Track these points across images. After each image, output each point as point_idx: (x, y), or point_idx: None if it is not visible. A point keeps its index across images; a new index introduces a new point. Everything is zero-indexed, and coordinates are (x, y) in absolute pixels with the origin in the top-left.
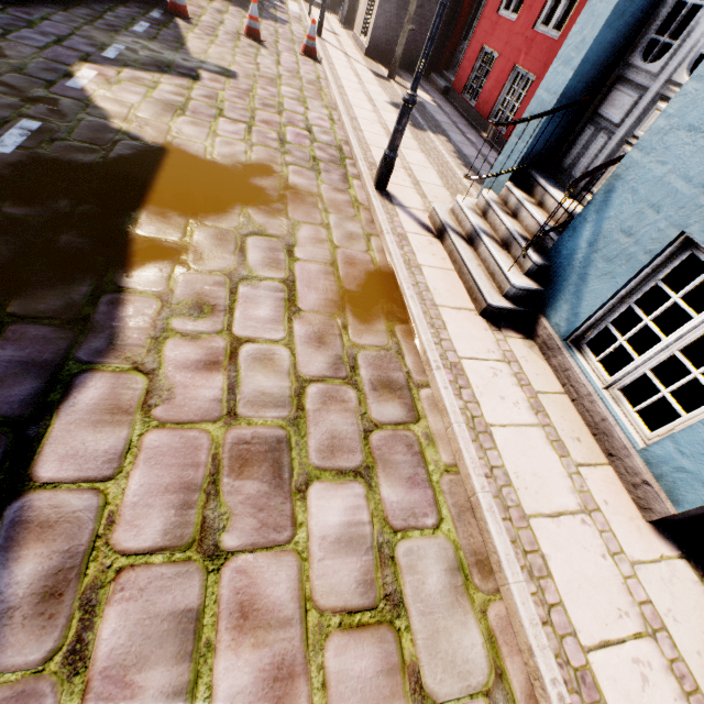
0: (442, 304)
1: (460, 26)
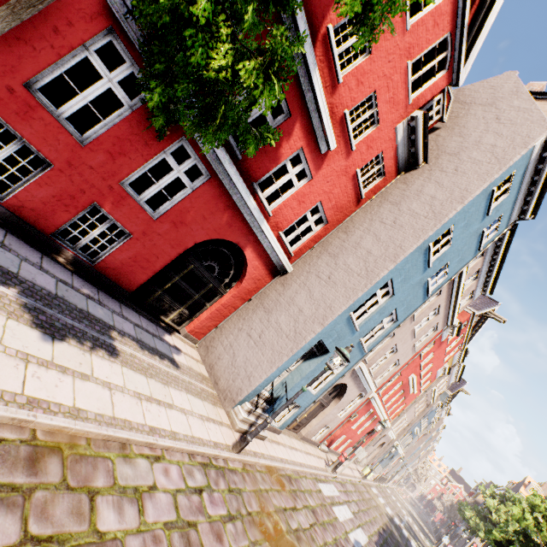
0: (269, 452)
1: None
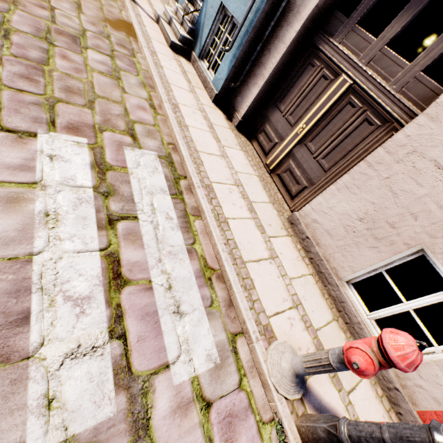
0: (153, 38)
1: None
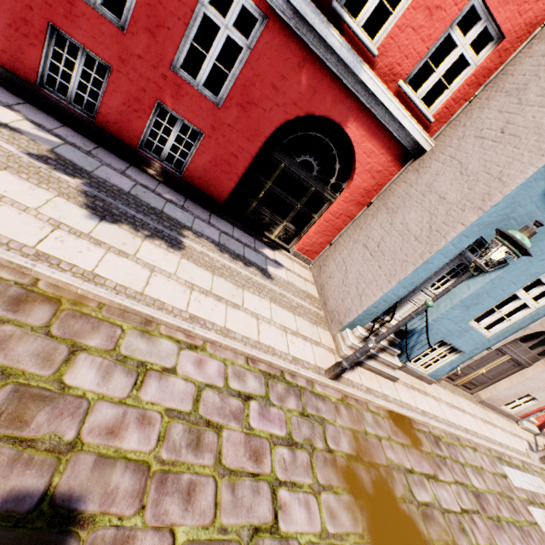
0: (399, 397)
1: None
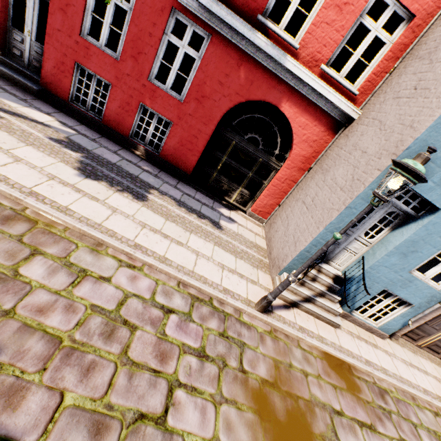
0: (338, 342)
1: (1, 11)
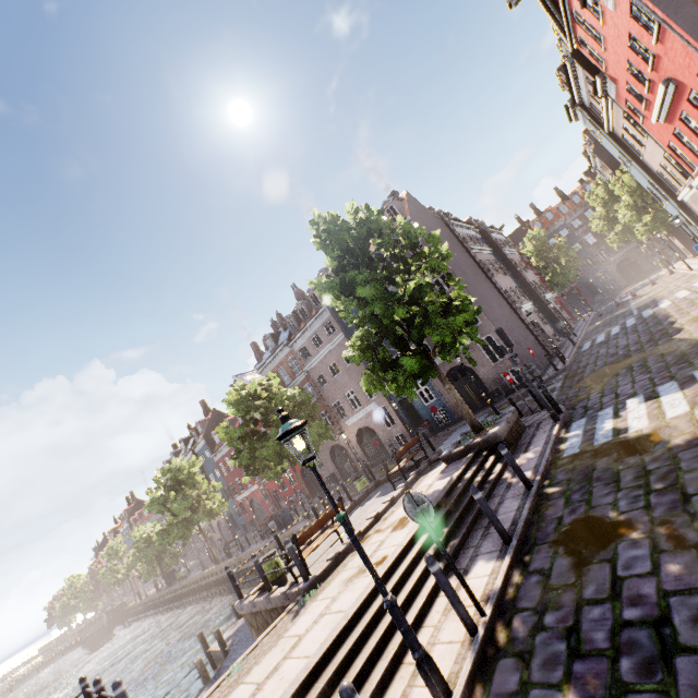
0: None
1: None
